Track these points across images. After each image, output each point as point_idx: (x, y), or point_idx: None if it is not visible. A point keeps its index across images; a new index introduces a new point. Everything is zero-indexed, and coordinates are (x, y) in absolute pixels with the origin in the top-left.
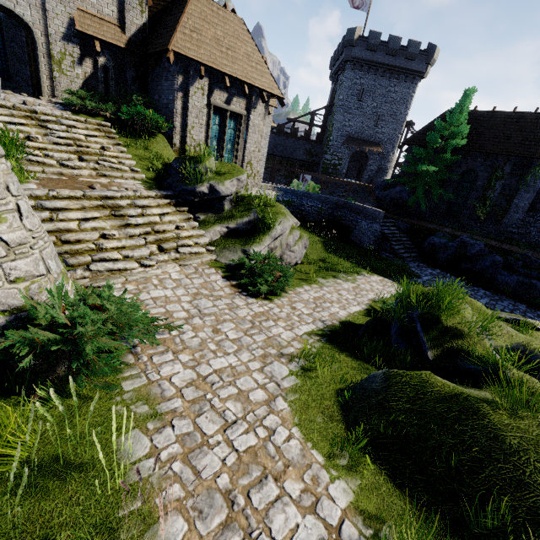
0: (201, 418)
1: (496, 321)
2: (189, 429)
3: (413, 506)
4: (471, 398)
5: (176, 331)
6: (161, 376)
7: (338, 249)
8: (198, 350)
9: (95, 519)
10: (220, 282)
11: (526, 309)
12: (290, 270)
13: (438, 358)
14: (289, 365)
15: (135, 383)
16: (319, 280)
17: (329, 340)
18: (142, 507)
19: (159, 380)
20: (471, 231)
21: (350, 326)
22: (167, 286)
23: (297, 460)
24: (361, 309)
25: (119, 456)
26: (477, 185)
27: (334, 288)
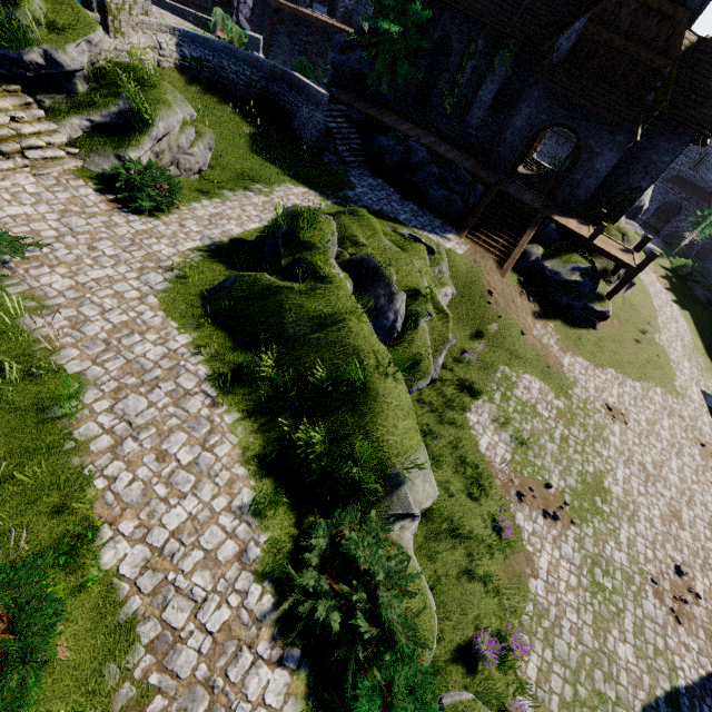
0: (83, 308)
1: (379, 237)
2: (74, 314)
3: (230, 342)
4: (278, 287)
5: (48, 249)
6: (42, 284)
7: (270, 147)
8: (75, 265)
9: (17, 351)
10: (93, 197)
11: (439, 225)
12: (194, 179)
13: (288, 265)
14: (165, 275)
15: (18, 289)
16: (224, 193)
17: (212, 255)
18: (47, 346)
19: (40, 287)
20: (435, 129)
21: (240, 242)
22: (24, 202)
23: (158, 326)
24: (261, 226)
25: (22, 327)
26: (450, 62)
27: (239, 204)
